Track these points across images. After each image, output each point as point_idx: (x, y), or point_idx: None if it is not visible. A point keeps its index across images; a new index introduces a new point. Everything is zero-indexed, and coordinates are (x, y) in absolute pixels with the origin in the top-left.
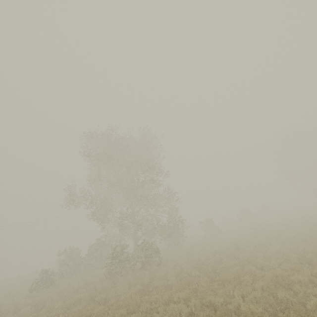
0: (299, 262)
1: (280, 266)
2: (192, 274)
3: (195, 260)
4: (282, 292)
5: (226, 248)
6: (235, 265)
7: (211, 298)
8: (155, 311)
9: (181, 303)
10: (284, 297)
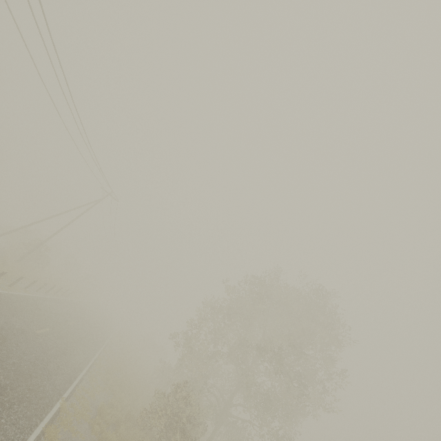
0: None
1: None
2: None
3: None
4: None
5: None
6: None
7: None
8: None
9: None
10: None
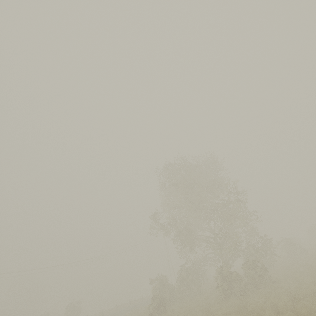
0: None
1: None
2: None
3: None
4: None
5: None
6: None
7: None
8: None
9: None
10: None
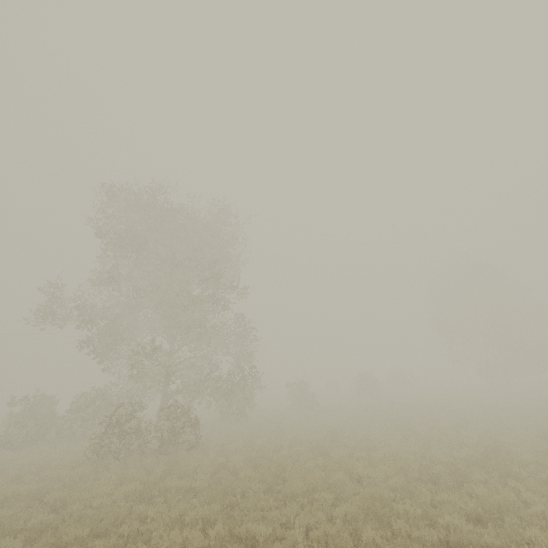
0: (420, 478)
1: (388, 480)
2: (240, 474)
3: (256, 450)
4: (371, 531)
5: (316, 435)
6: (316, 469)
7: (250, 526)
8: (142, 539)
9: (195, 528)
10: (372, 540)
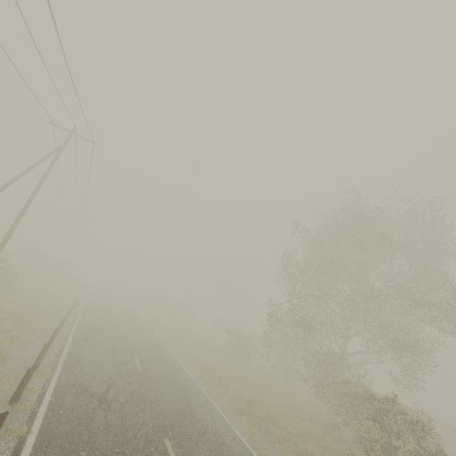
0: None
1: None
2: None
3: None
4: None
5: None
6: None
7: None
8: None
9: None
10: None
